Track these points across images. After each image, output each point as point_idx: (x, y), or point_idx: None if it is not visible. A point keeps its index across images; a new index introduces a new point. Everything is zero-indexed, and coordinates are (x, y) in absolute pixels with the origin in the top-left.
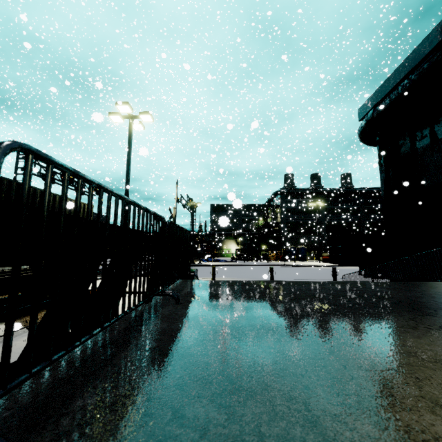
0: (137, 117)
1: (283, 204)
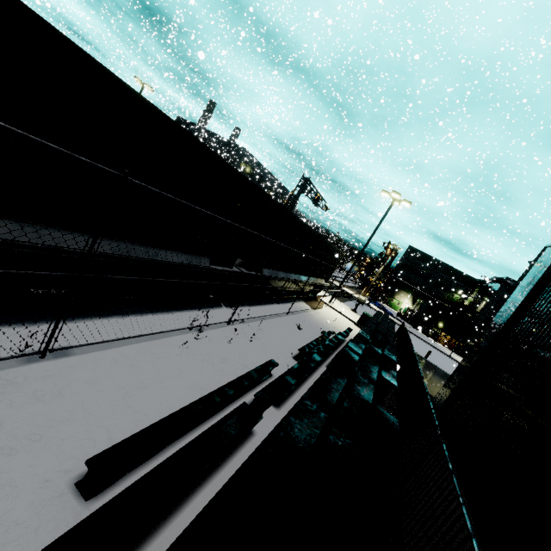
0: (399, 200)
1: (497, 295)
